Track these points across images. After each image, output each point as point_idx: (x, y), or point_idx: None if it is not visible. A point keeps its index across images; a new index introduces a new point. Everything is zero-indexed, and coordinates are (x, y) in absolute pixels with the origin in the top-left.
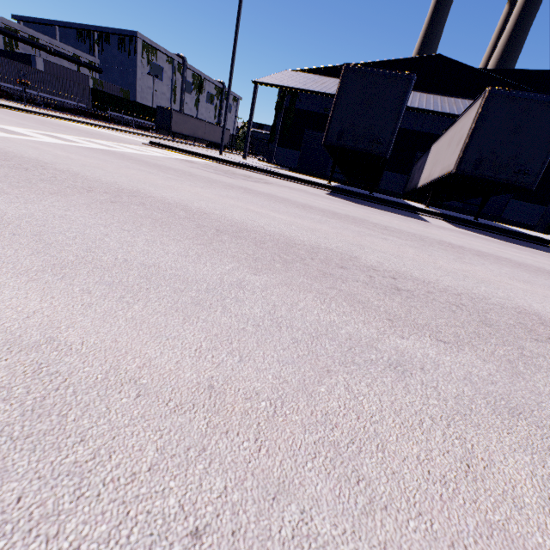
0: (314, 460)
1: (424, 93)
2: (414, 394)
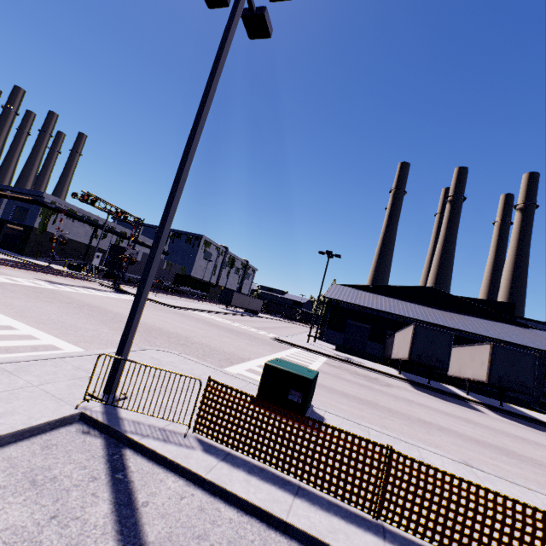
0: None
1: (428, 307)
2: None
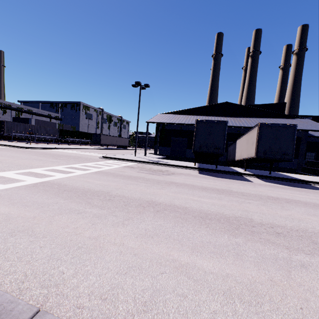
0: (306, 293)
1: (224, 117)
2: (313, 273)
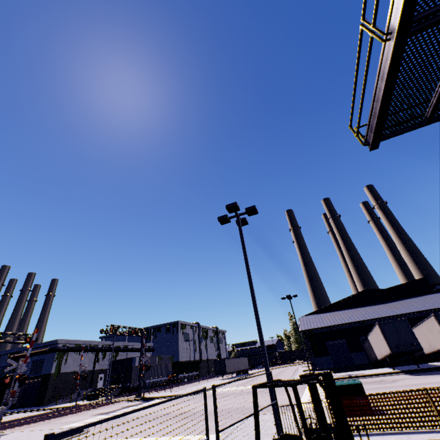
0: None
1: (374, 305)
2: None
